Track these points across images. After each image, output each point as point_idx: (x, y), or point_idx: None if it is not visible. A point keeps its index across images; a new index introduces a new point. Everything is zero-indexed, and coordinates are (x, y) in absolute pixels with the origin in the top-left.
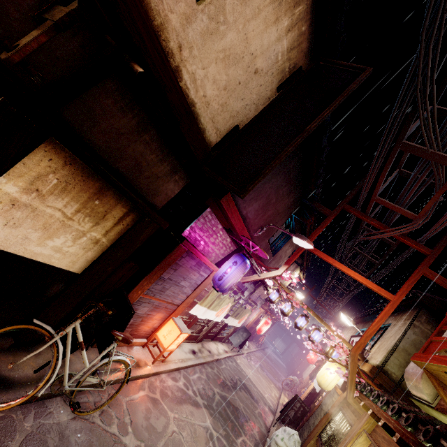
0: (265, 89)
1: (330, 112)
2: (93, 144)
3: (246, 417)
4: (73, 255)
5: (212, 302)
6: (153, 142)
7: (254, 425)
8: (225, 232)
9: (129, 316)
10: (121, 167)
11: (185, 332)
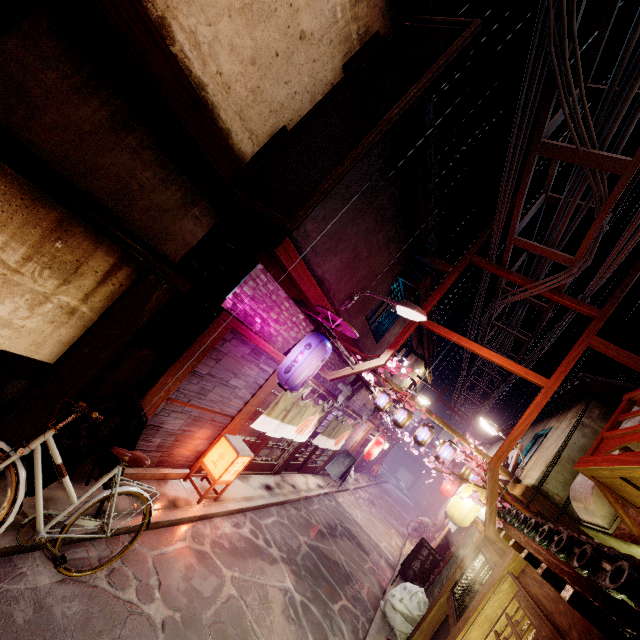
0: (323, 68)
1: (419, 90)
2: (38, 148)
3: (349, 574)
4: (35, 334)
5: (287, 411)
6: (144, 151)
7: (362, 585)
8: (293, 303)
9: (140, 425)
10: (95, 190)
11: (244, 455)
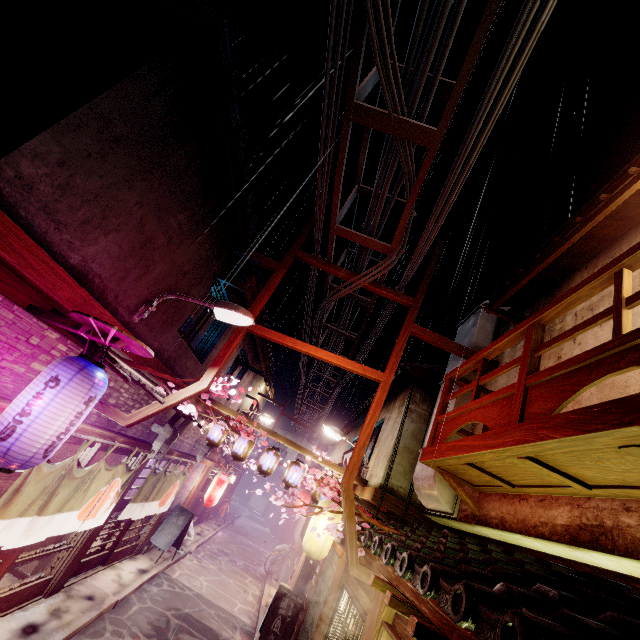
0: None
1: None
2: None
3: None
4: None
5: (50, 494)
6: None
7: None
8: (24, 312)
9: None
10: None
11: None
